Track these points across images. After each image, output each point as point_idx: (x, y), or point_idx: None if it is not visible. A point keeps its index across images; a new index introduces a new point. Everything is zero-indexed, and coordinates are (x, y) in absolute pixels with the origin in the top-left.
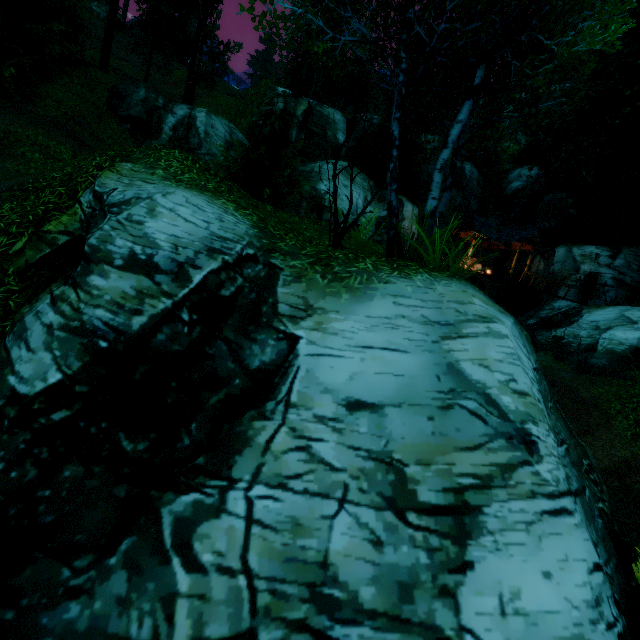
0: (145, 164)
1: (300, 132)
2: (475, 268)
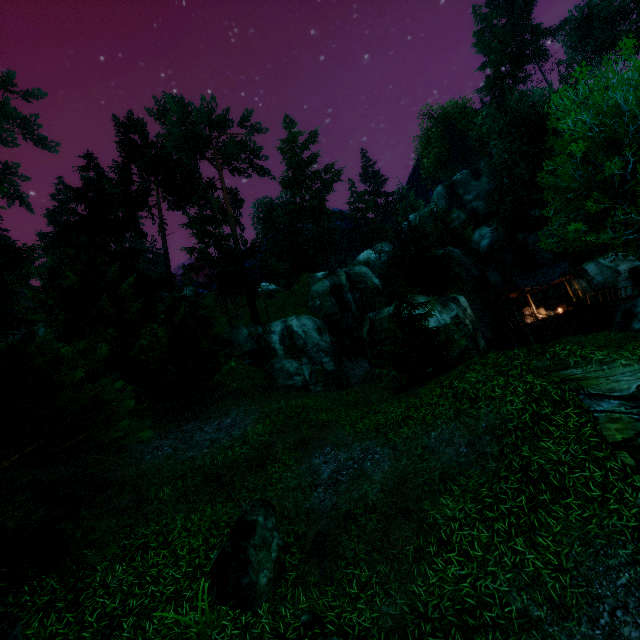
0: (586, 364)
1: (353, 293)
2: (540, 312)
